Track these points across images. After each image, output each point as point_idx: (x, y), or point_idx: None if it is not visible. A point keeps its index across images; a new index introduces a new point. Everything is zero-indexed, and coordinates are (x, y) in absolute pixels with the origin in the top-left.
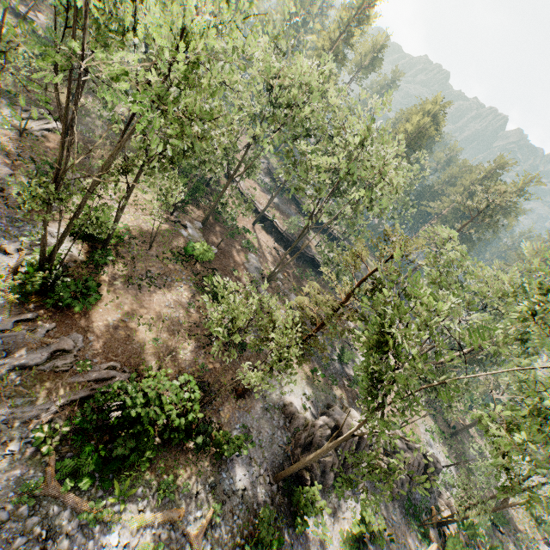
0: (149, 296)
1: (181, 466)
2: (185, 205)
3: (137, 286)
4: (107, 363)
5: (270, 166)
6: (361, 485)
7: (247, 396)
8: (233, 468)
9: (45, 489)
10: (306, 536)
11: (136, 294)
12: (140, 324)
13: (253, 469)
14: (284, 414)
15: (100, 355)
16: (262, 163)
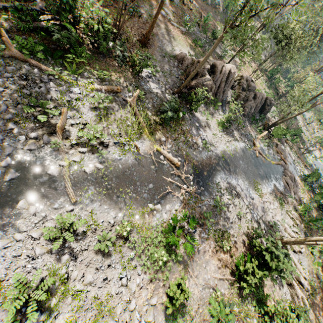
0: None
1: (111, 71)
2: None
3: None
4: None
5: None
6: (227, 107)
7: (149, 47)
8: (148, 82)
9: (10, 53)
10: (197, 118)
11: None
12: None
13: (161, 86)
14: (176, 60)
15: None
16: None
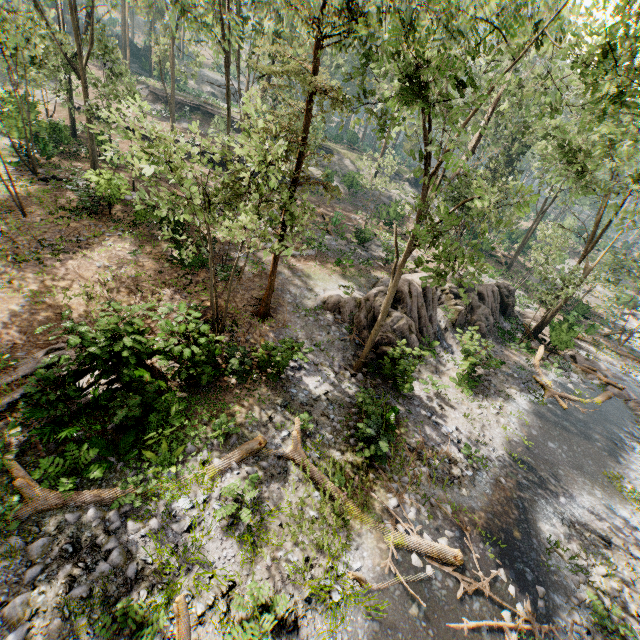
0: (63, 267)
1: (232, 404)
2: (49, 156)
3: (37, 262)
4: (44, 349)
5: (151, 88)
6: (448, 338)
7: (275, 314)
8: (301, 382)
9: (33, 505)
10: (419, 399)
11: (40, 270)
12: (70, 297)
13: (325, 373)
14: (328, 311)
15: (27, 346)
16: (140, 91)
